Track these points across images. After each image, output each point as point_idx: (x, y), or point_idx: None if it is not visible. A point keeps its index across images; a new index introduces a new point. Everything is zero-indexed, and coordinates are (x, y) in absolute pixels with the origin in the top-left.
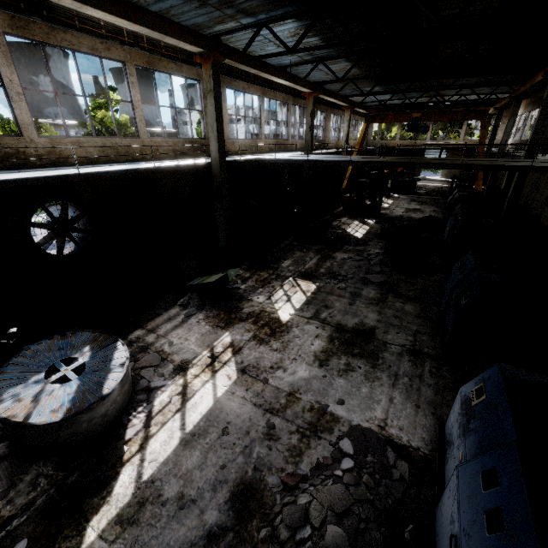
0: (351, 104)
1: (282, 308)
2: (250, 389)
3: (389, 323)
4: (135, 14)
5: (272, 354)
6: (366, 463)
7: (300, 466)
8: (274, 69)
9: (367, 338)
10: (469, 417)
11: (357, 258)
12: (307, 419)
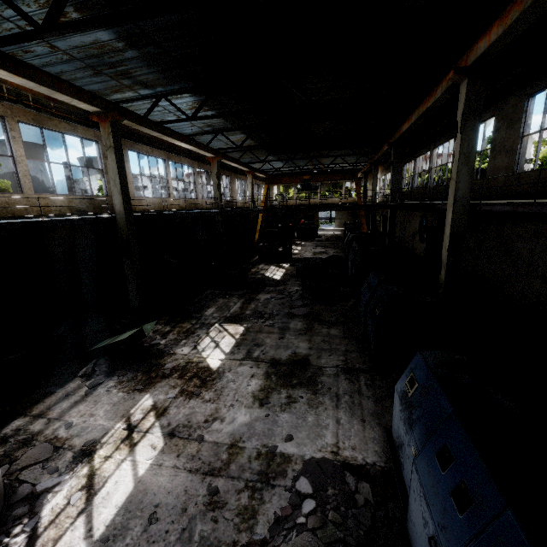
0: (251, 169)
1: (211, 355)
2: (182, 453)
3: (320, 348)
4: (17, 67)
5: (205, 406)
6: (328, 498)
7: (256, 529)
8: (176, 134)
9: (303, 367)
10: (410, 409)
11: (279, 296)
12: (256, 468)
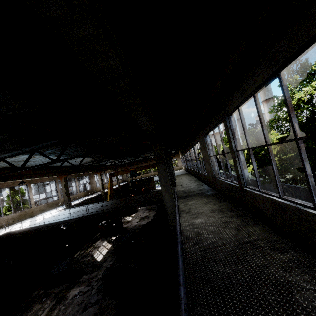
0: (99, 170)
1: None
2: None
3: None
4: None
5: None
6: None
7: None
8: (19, 176)
9: None
10: None
11: (85, 289)
12: None
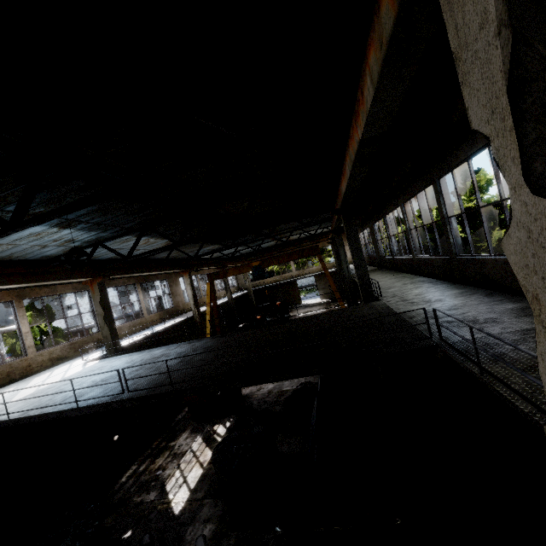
0: (187, 267)
1: None
2: None
3: None
4: None
5: None
6: None
7: None
8: None
9: None
10: None
11: None
12: None
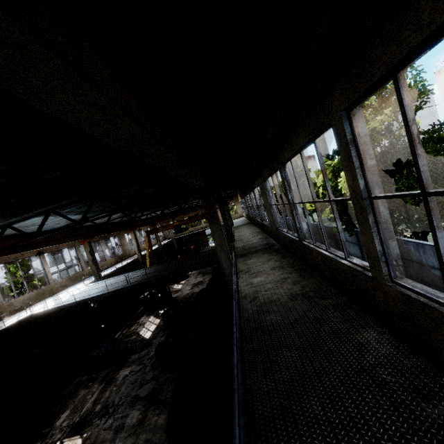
0: (132, 227)
1: None
2: None
3: None
4: None
5: None
6: None
7: None
8: (31, 245)
9: None
10: None
11: (137, 368)
12: None
